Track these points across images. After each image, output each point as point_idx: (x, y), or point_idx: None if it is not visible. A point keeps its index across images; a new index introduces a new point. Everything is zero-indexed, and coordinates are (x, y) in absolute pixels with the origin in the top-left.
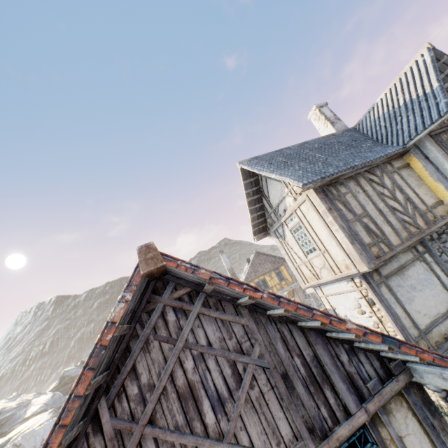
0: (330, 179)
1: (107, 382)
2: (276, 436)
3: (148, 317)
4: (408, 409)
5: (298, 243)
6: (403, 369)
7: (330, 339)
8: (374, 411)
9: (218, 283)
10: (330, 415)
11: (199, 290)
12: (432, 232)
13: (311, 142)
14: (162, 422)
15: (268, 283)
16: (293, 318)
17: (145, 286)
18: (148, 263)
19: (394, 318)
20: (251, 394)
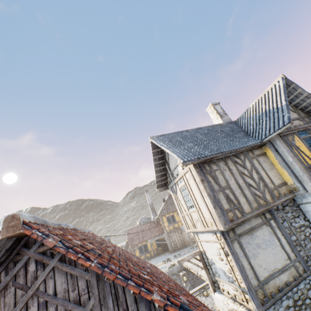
0: (205, 159)
1: None
2: None
3: (13, 266)
4: None
5: (184, 199)
6: None
7: None
8: None
9: (59, 251)
10: None
11: None
12: (276, 205)
13: (204, 128)
14: None
15: (175, 218)
16: None
17: (13, 243)
18: (9, 230)
19: (240, 269)
20: None
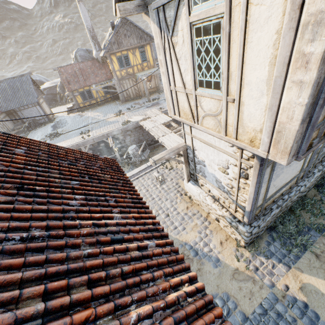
0: None
1: None
2: None
3: None
4: None
5: (193, 60)
6: None
7: None
8: None
9: None
10: None
11: None
12: None
13: None
14: None
15: (130, 61)
16: None
17: None
18: None
19: (255, 197)
20: None
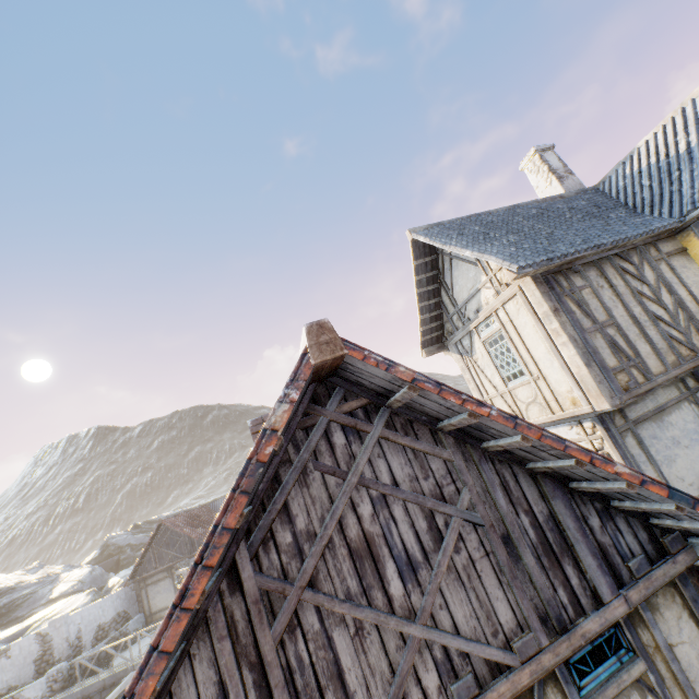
0: (561, 263)
1: (248, 522)
2: (491, 622)
3: (304, 436)
4: (683, 606)
5: (494, 364)
6: (684, 547)
7: (574, 492)
8: (637, 601)
9: (423, 389)
10: (571, 601)
11: (380, 404)
12: None
13: (526, 206)
14: (327, 586)
15: None
16: (524, 455)
17: (306, 388)
18: (322, 350)
19: None
20: (456, 560)
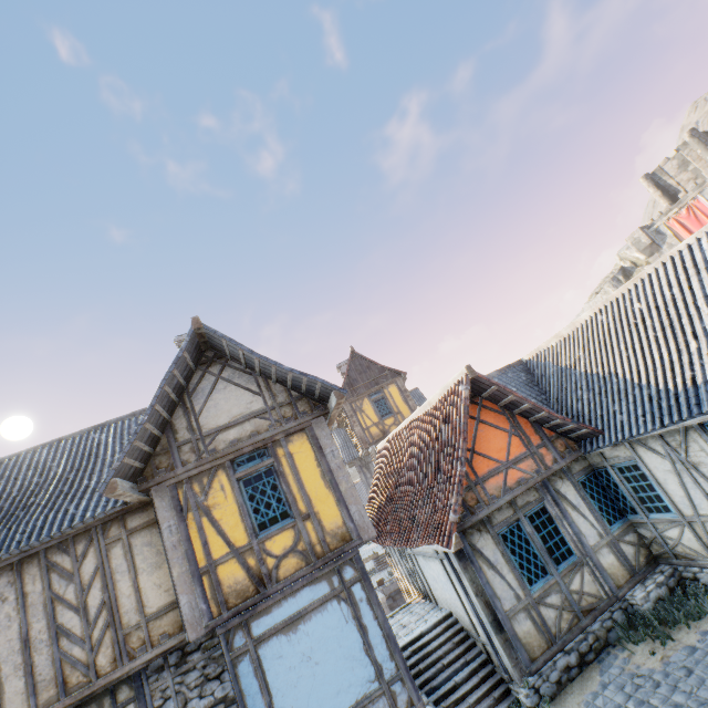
0: None
1: None
2: None
3: None
4: None
5: None
6: None
7: None
8: None
9: None
10: None
11: None
12: (124, 676)
13: (113, 424)
14: None
15: None
16: None
17: None
18: None
19: None
20: None
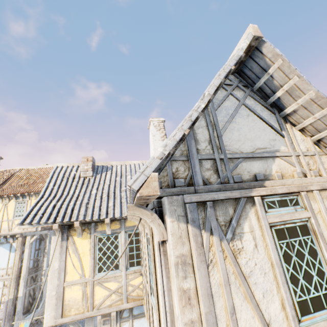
0: None
1: None
2: None
3: None
4: None
5: (281, 270)
6: None
7: None
8: None
9: None
10: None
11: None
12: None
13: None
14: None
15: None
16: None
17: None
18: None
19: None
20: None
